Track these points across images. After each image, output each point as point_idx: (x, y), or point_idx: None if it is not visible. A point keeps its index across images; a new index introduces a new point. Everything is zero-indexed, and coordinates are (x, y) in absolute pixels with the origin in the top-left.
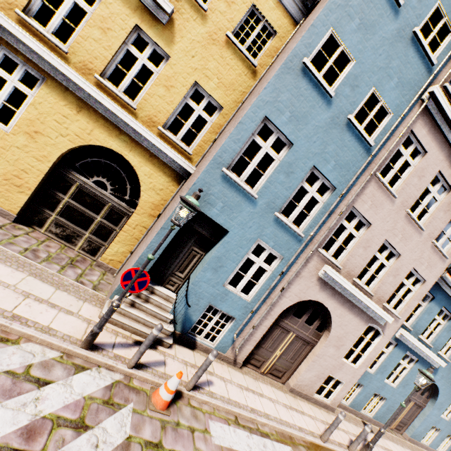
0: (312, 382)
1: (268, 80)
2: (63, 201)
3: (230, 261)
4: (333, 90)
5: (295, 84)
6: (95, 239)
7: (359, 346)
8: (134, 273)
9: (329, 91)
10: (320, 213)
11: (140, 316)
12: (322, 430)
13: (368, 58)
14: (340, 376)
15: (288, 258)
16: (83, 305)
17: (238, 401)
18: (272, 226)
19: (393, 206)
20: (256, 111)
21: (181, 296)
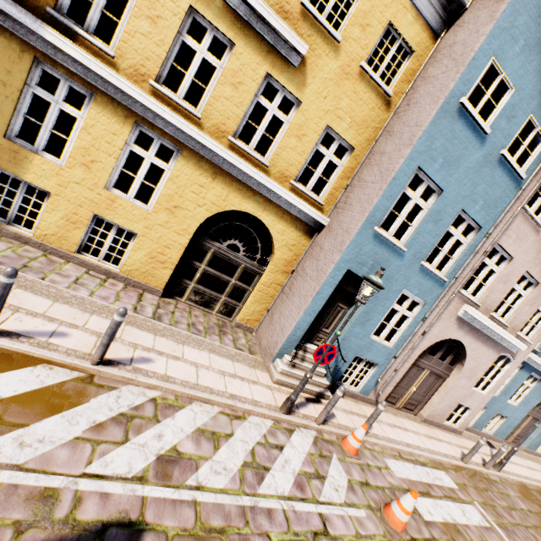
0: (443, 411)
1: (422, 128)
2: (199, 270)
3: (376, 314)
4: (488, 126)
5: (450, 128)
6: (230, 301)
7: (489, 374)
8: (324, 348)
9: (485, 129)
10: (464, 255)
11: (303, 375)
12: (459, 454)
13: (529, 82)
14: (469, 403)
15: (430, 303)
16: (256, 372)
17: (394, 438)
18: (417, 275)
19: (537, 236)
20: (410, 164)
21: None
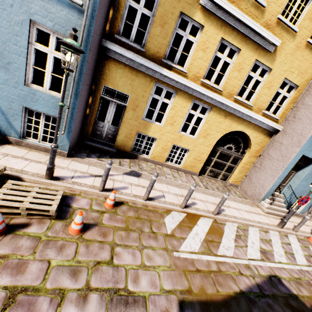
0: None
1: None
2: (213, 161)
3: None
4: None
5: None
6: (226, 173)
7: None
8: (304, 198)
9: None
10: None
11: (276, 208)
12: None
13: None
14: None
15: None
16: (255, 209)
17: None
18: None
19: None
20: None
21: (289, 195)
